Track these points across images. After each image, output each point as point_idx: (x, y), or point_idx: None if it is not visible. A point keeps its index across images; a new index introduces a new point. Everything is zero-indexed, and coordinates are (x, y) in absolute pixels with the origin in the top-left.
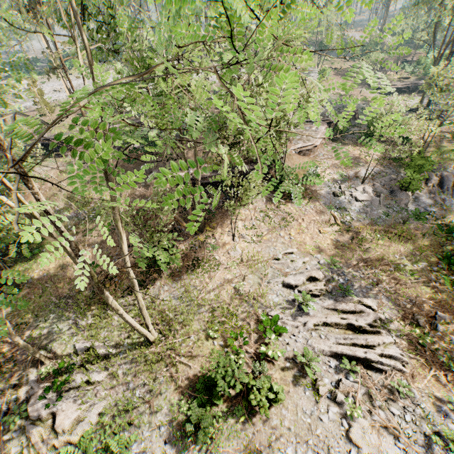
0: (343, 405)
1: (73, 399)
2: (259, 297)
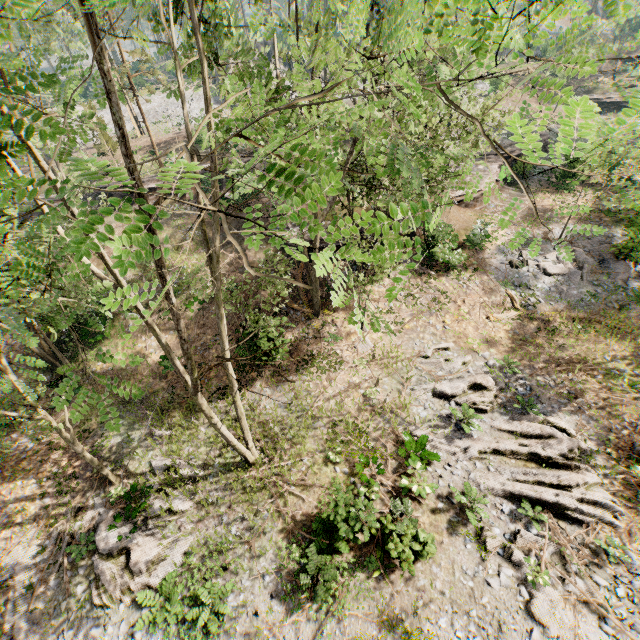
0: (522, 567)
1: (151, 531)
2: (399, 410)
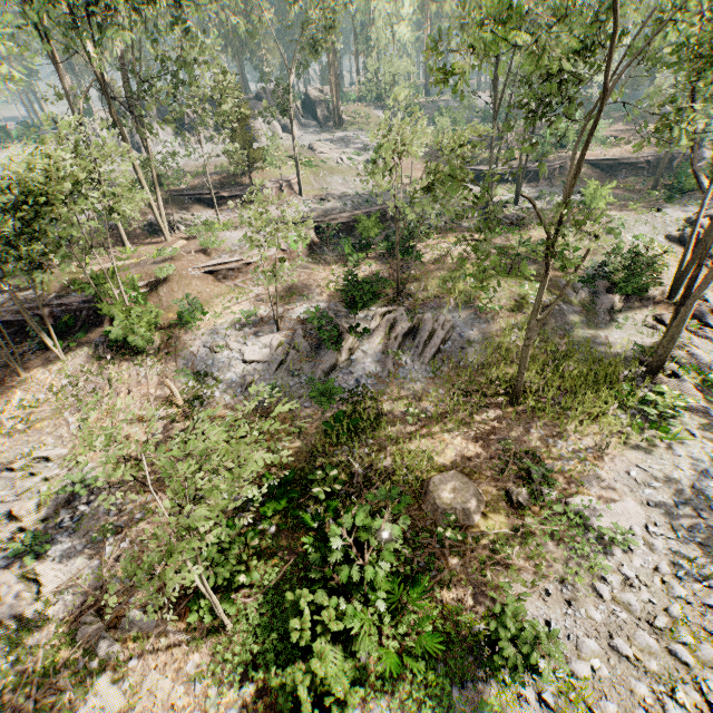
0: None
1: None
2: None
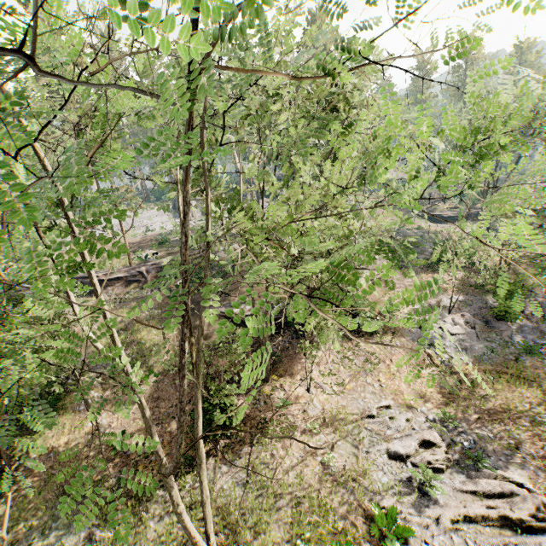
0: None
1: None
2: (359, 477)
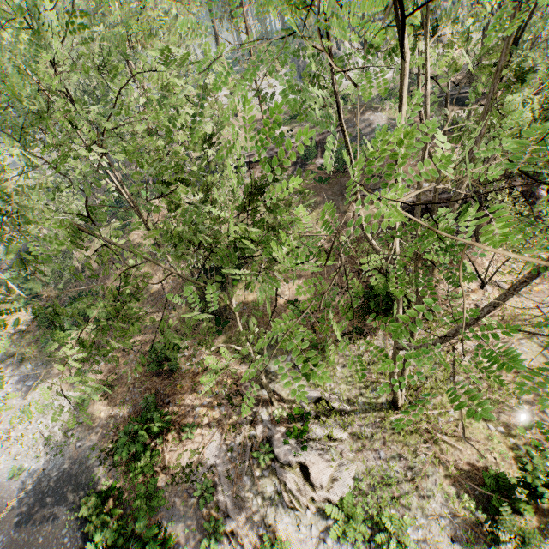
0: None
1: (316, 452)
2: None
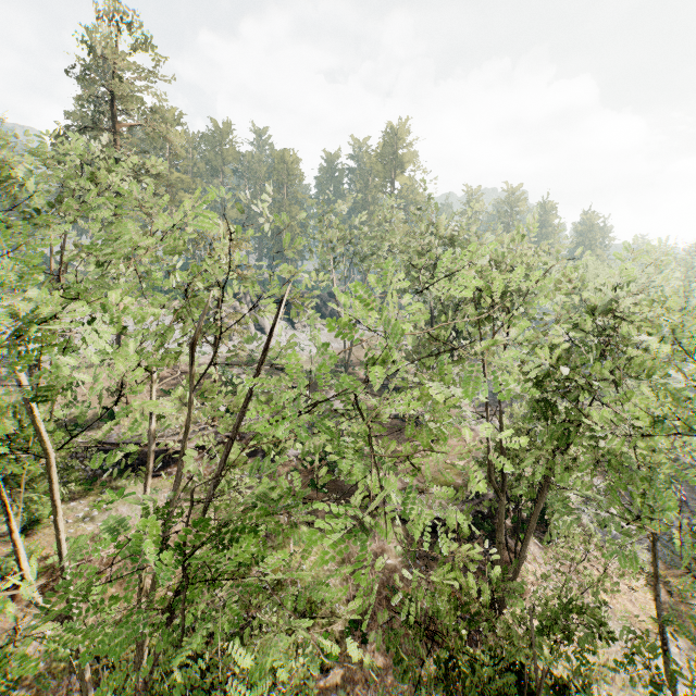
0: None
1: None
2: None
